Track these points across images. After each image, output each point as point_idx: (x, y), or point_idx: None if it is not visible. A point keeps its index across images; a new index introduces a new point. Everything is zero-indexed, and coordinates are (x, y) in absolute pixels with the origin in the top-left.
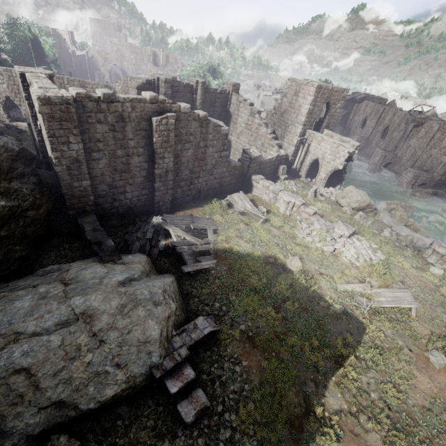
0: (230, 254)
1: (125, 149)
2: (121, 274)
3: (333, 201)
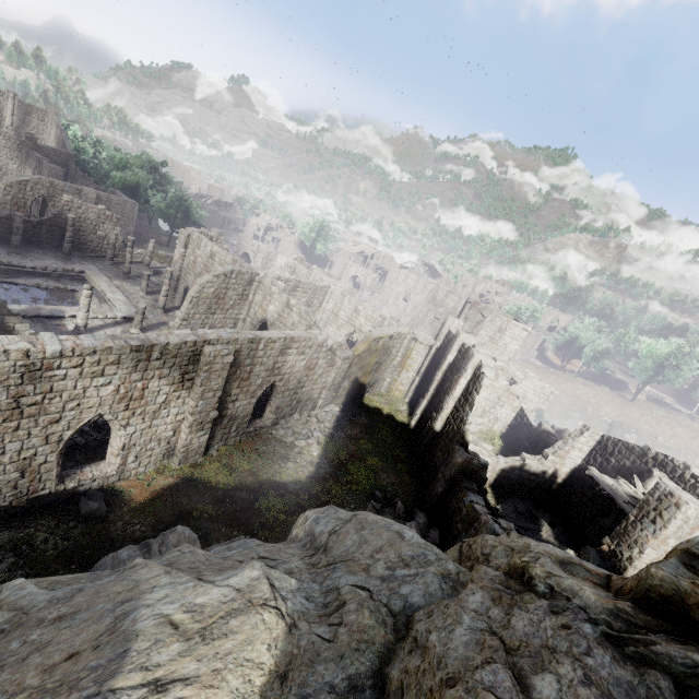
0: None
1: None
2: None
3: None
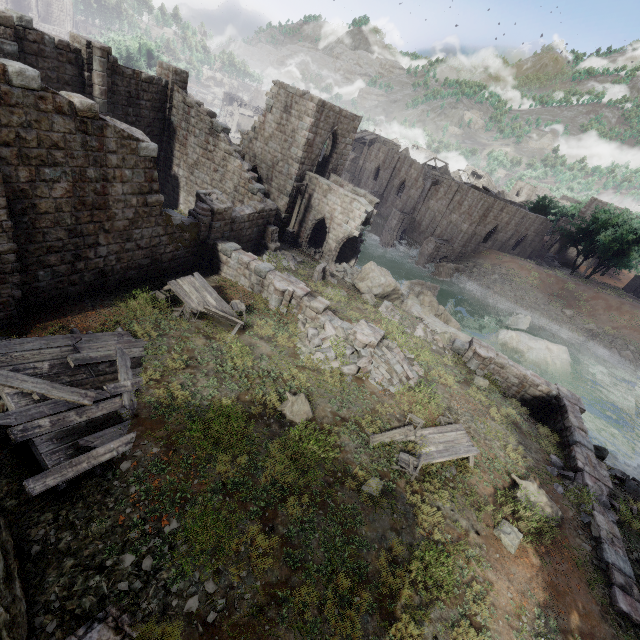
0: (170, 411)
1: None
2: None
3: (349, 284)
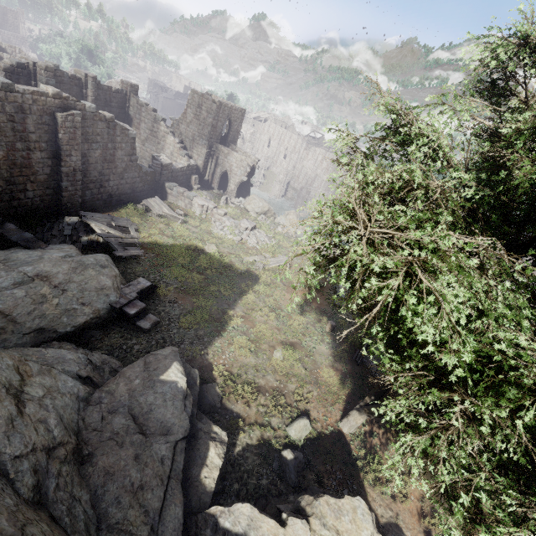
0: (155, 246)
1: (26, 142)
2: (59, 254)
3: (242, 208)
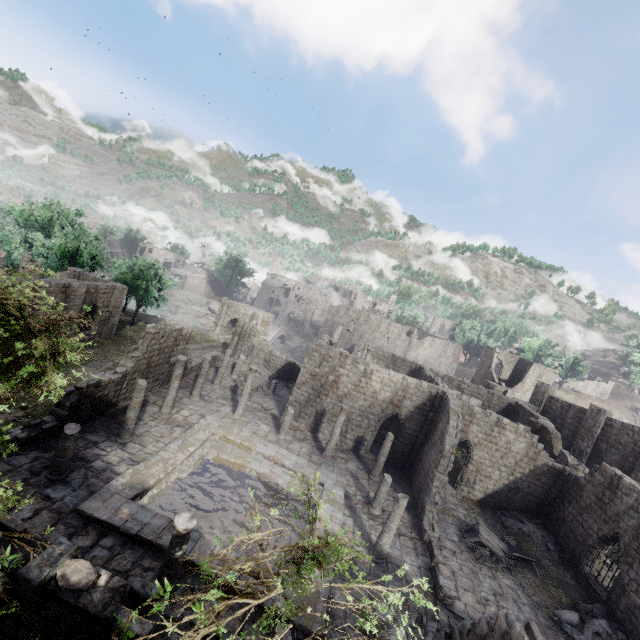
0: None
1: None
2: None
3: None
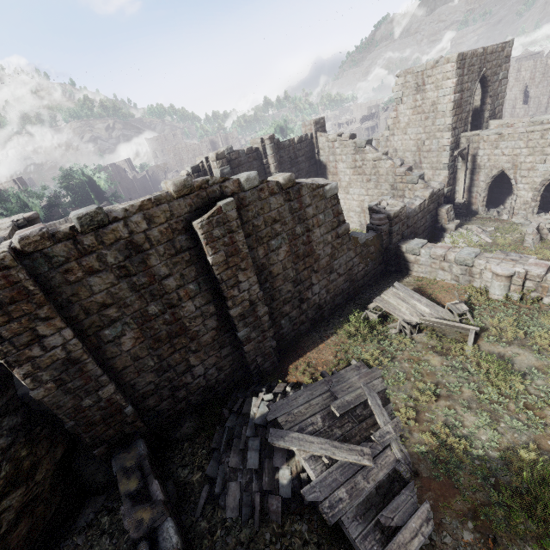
0: (452, 467)
1: (162, 297)
2: None
3: None
